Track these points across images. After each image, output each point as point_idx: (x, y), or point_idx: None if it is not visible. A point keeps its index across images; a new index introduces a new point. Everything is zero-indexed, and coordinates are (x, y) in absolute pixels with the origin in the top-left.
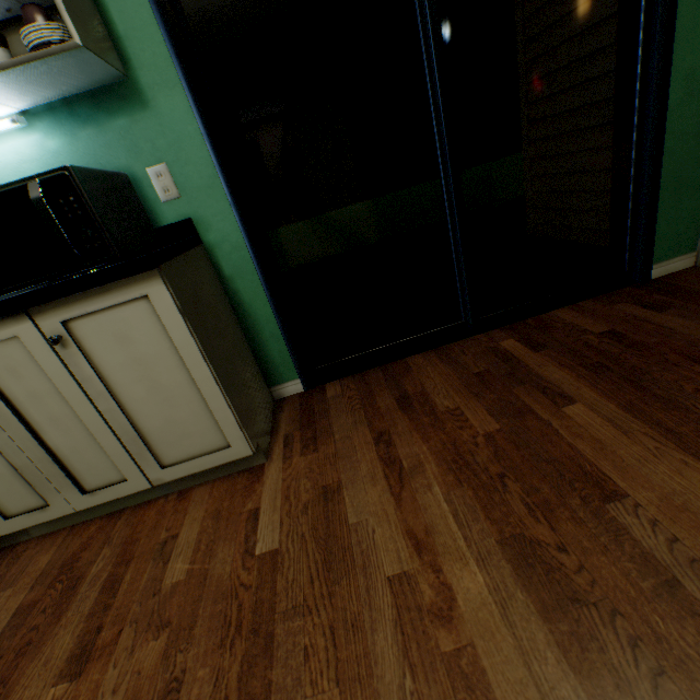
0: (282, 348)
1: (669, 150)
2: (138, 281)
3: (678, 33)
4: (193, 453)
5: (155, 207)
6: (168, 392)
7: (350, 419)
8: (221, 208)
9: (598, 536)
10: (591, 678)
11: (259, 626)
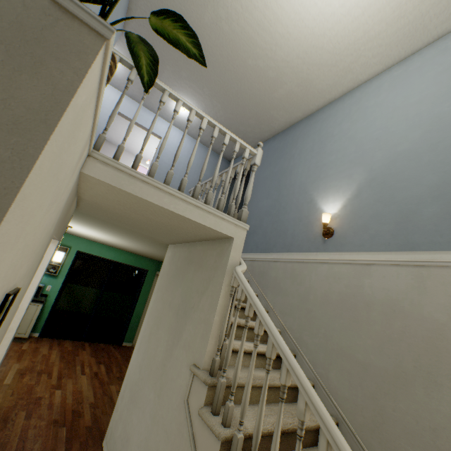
0: (43, 324)
1: (132, 322)
2: (40, 303)
3: (137, 306)
4: (18, 332)
5: (45, 290)
6: (27, 319)
7: (47, 342)
8: (55, 295)
9: (73, 357)
10: (61, 360)
11: (23, 352)
